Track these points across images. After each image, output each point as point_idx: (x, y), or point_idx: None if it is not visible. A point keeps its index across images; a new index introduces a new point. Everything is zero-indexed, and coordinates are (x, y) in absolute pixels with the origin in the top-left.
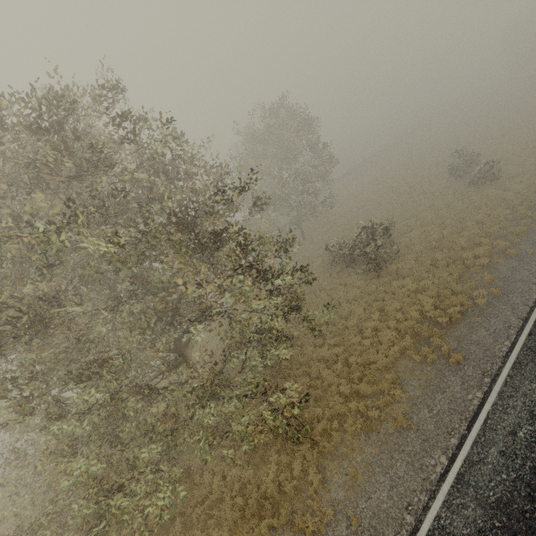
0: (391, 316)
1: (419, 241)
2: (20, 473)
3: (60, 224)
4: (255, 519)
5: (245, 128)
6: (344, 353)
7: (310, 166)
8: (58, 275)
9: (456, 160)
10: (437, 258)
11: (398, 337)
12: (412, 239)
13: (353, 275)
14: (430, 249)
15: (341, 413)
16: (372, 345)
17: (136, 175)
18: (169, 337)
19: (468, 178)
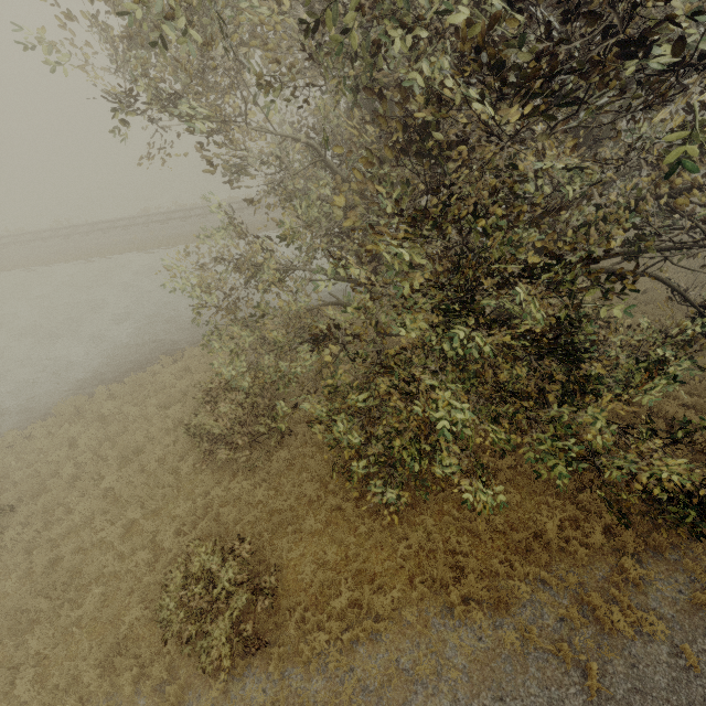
0: None
1: None
2: (240, 332)
3: None
4: (517, 556)
5: None
6: None
7: None
8: None
9: None
10: None
11: None
12: None
13: None
14: None
15: None
16: None
17: None
18: None
19: None
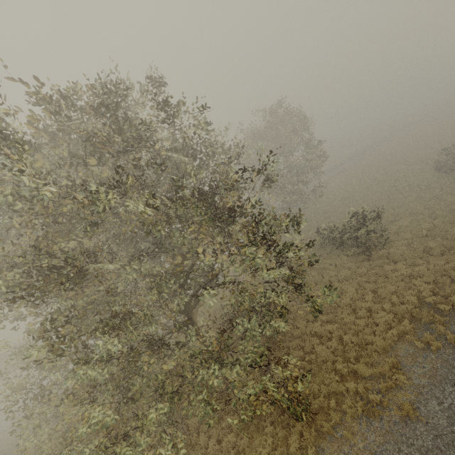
0: (386, 298)
1: (408, 229)
2: (43, 408)
3: (110, 186)
4: None
5: (248, 127)
6: (338, 330)
7: (303, 159)
8: (99, 234)
9: (442, 157)
10: (430, 246)
11: (395, 320)
12: (401, 227)
13: (343, 256)
14: (420, 238)
15: (338, 392)
16: (366, 325)
17: (169, 153)
18: (181, 298)
19: (454, 174)
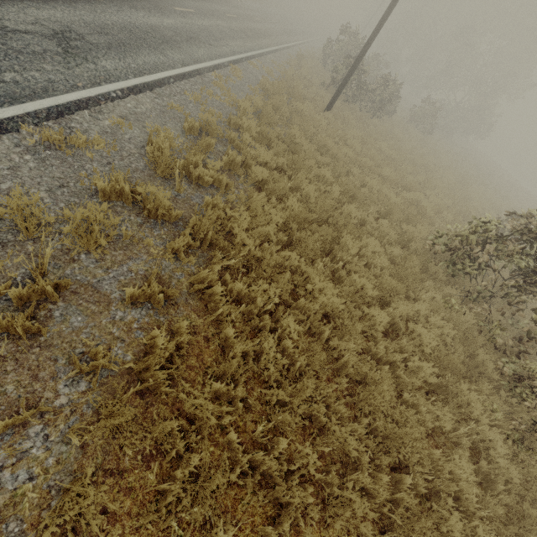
0: None
1: None
2: None
3: None
4: None
5: None
6: None
7: None
8: None
9: None
10: None
11: None
12: None
13: None
14: None
15: None
16: None
17: None
18: None
19: None
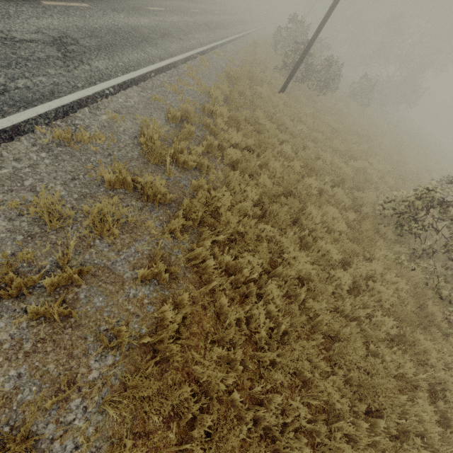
0: None
1: None
2: None
3: None
4: None
5: None
6: None
7: None
8: None
9: None
10: None
11: None
12: None
13: None
14: None
15: None
16: None
17: None
18: None
19: None
